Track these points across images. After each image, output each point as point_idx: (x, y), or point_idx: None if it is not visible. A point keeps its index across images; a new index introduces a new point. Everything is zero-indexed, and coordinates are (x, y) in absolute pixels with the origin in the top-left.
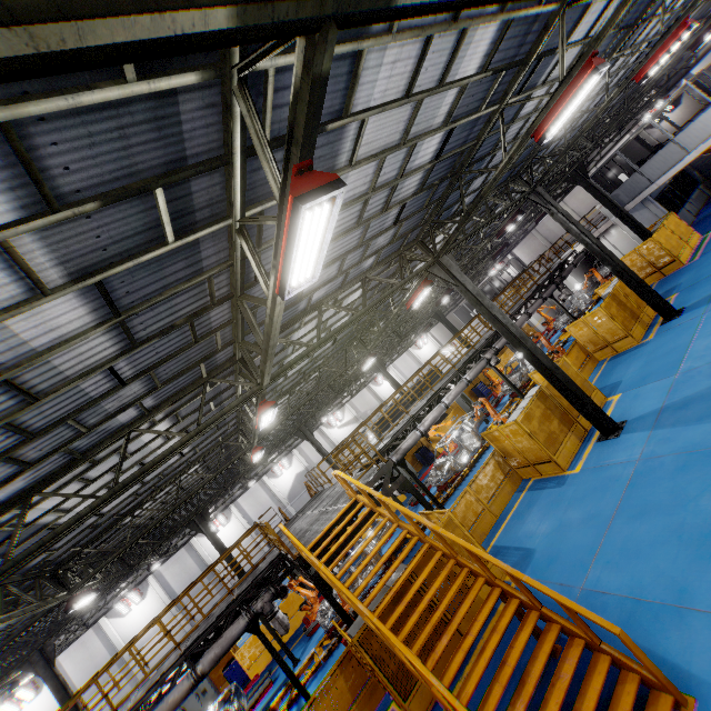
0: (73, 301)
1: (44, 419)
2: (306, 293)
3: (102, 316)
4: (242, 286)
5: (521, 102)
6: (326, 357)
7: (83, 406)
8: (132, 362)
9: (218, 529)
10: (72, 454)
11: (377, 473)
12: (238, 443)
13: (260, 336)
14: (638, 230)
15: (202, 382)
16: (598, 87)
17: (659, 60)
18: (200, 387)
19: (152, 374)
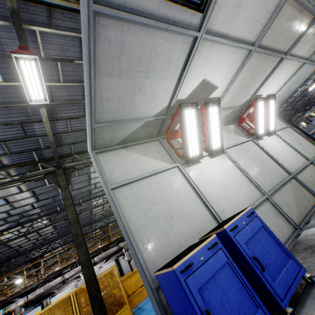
0: None
1: None
2: None
3: None
4: None
5: None
6: None
7: None
8: None
9: None
10: None
11: None
12: None
13: None
14: (311, 138)
15: None
16: (295, 94)
17: (312, 86)
18: None
19: None
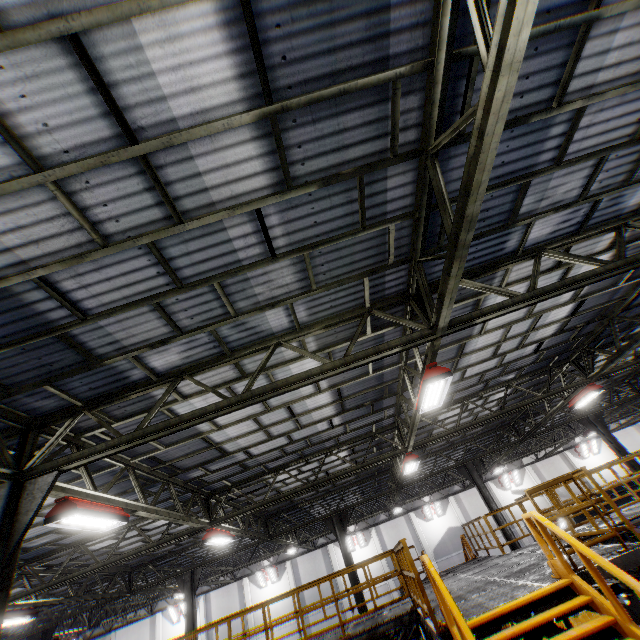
0: (216, 38)
1: (192, 267)
2: (522, 217)
3: (252, 97)
4: (439, 123)
5: None
6: (519, 371)
7: (231, 270)
8: (286, 224)
9: (354, 547)
10: (220, 344)
11: (619, 556)
12: (390, 441)
13: (450, 217)
14: None
15: (363, 311)
16: None
17: None
18: (359, 318)
19: (307, 260)
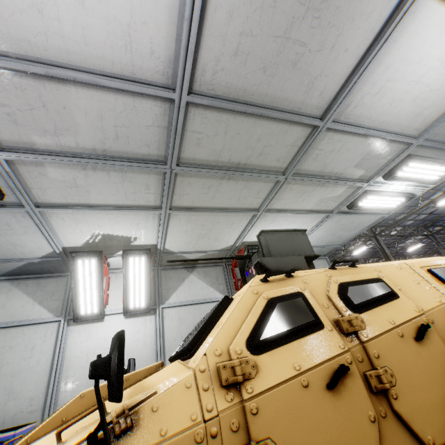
0: None
1: None
2: None
3: None
4: None
5: (430, 191)
6: None
7: None
8: None
9: None
10: None
11: None
12: None
13: None
14: None
15: None
16: None
17: None
18: None
19: None
